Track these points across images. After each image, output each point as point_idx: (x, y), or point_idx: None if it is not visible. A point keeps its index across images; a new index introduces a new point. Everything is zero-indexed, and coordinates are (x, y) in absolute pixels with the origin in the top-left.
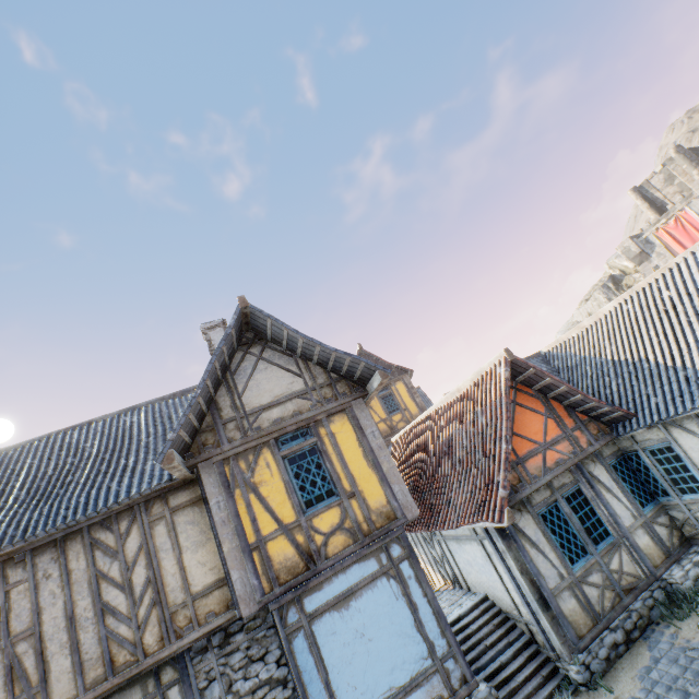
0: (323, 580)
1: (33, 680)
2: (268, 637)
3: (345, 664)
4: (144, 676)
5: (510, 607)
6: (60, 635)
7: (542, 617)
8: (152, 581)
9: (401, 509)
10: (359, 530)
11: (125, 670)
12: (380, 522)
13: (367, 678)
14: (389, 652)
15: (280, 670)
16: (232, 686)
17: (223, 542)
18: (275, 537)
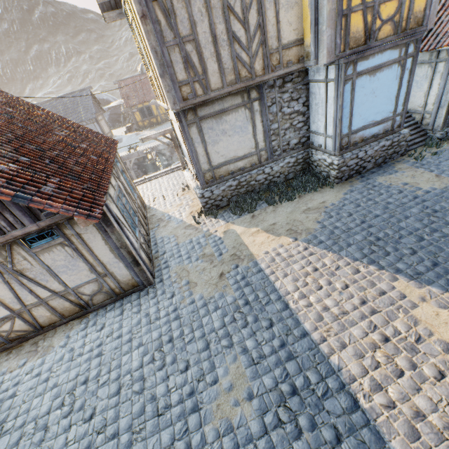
0: (371, 54)
1: (199, 72)
2: (302, 90)
3: (361, 105)
4: (242, 92)
5: (417, 107)
6: (209, 47)
7: (443, 110)
8: (261, 26)
9: (428, 19)
10: (401, 26)
11: (245, 81)
12: (412, 25)
13: (366, 114)
14: (379, 105)
15: (303, 108)
16: (281, 109)
17: (328, 2)
18: (356, 12)
